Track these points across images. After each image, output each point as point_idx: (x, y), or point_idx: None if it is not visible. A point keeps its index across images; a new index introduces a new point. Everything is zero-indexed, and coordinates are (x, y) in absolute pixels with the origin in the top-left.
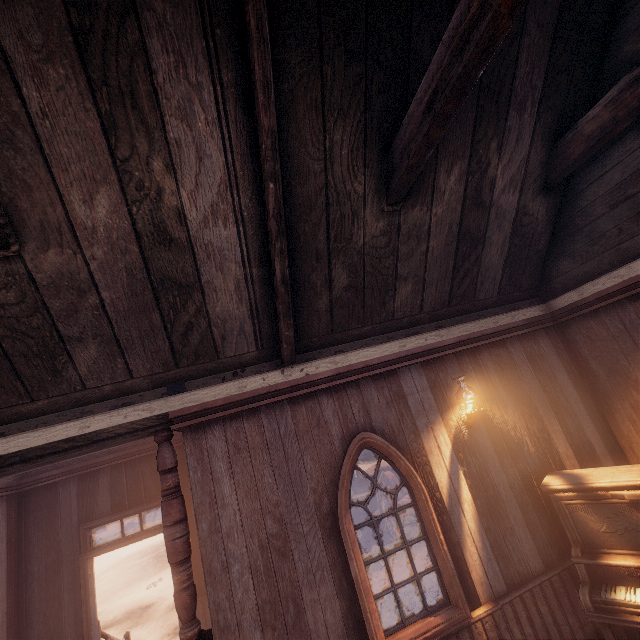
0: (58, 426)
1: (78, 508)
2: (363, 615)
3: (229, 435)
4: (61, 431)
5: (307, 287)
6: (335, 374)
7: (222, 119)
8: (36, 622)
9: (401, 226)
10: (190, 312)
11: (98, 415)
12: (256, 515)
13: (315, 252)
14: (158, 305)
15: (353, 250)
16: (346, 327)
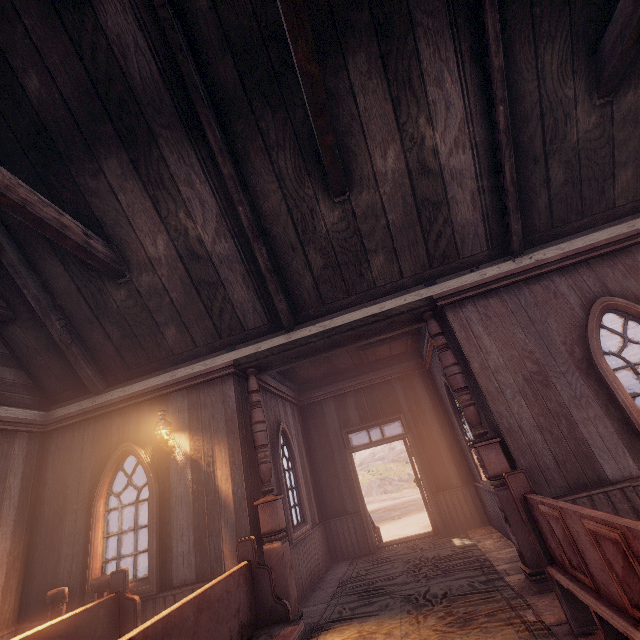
0: (366, 308)
1: (337, 419)
2: (638, 430)
3: (479, 309)
4: (369, 311)
5: (527, 189)
6: (563, 257)
7: (461, 76)
8: (326, 490)
9: (614, 115)
10: (439, 223)
11: (387, 301)
12: (515, 359)
13: (533, 157)
14: (419, 221)
15: (567, 148)
16: (565, 221)
